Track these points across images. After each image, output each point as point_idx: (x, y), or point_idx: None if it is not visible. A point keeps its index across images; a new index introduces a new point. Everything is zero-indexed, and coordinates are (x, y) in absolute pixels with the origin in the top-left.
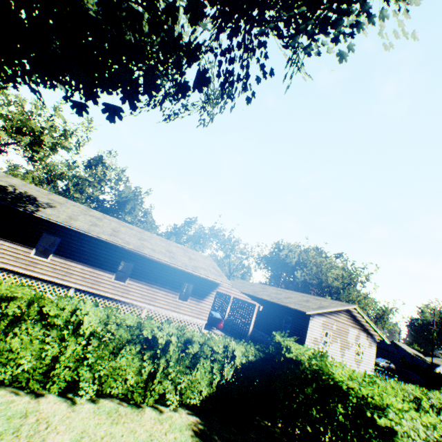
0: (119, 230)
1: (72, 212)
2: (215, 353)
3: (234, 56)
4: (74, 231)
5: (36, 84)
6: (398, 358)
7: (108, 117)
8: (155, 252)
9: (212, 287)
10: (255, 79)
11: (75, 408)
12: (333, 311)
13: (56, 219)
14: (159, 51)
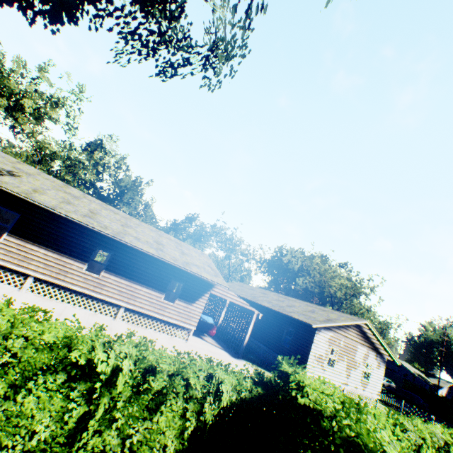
0: (99, 212)
1: (40, 185)
2: (192, 388)
3: None
4: (39, 207)
5: None
6: (399, 377)
7: (50, 11)
8: (139, 241)
9: (205, 288)
10: None
11: None
12: (342, 325)
13: (12, 188)
14: None
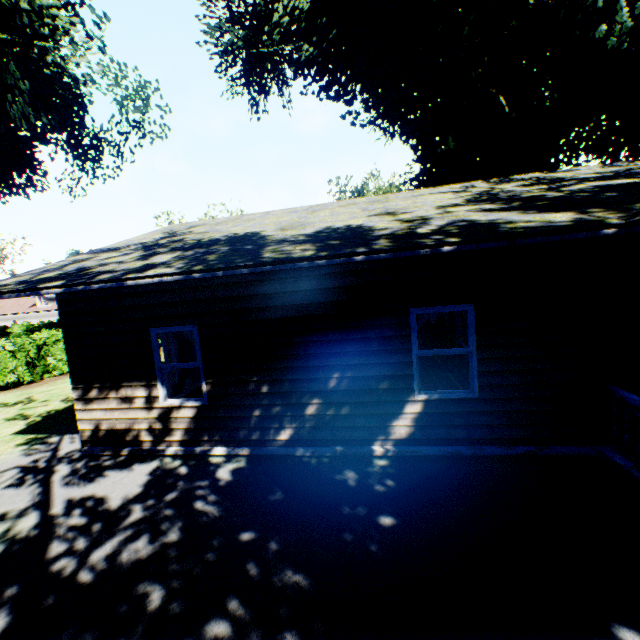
0: None
1: None
2: None
3: None
4: None
5: None
6: None
7: None
8: None
9: None
10: None
11: None
12: None
13: None
14: None
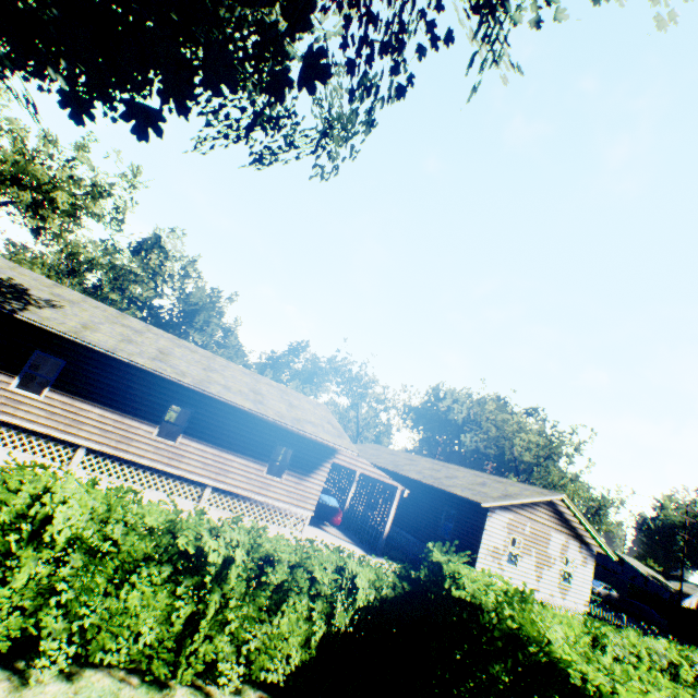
0: (172, 352)
1: (90, 317)
2: (319, 583)
3: (377, 18)
4: (91, 350)
5: (4, 62)
6: (624, 581)
7: (134, 128)
8: (229, 391)
9: (325, 455)
10: (417, 53)
11: (24, 695)
12: (526, 502)
13: (57, 326)
14: (243, 28)
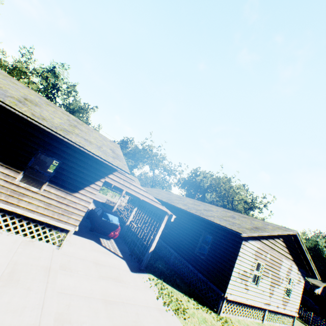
0: None
1: None
2: None
3: None
4: None
5: None
6: None
7: None
8: None
9: (97, 173)
10: None
11: None
12: (270, 235)
13: None
14: None
